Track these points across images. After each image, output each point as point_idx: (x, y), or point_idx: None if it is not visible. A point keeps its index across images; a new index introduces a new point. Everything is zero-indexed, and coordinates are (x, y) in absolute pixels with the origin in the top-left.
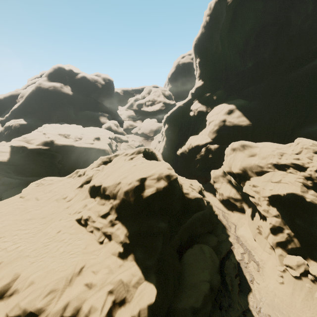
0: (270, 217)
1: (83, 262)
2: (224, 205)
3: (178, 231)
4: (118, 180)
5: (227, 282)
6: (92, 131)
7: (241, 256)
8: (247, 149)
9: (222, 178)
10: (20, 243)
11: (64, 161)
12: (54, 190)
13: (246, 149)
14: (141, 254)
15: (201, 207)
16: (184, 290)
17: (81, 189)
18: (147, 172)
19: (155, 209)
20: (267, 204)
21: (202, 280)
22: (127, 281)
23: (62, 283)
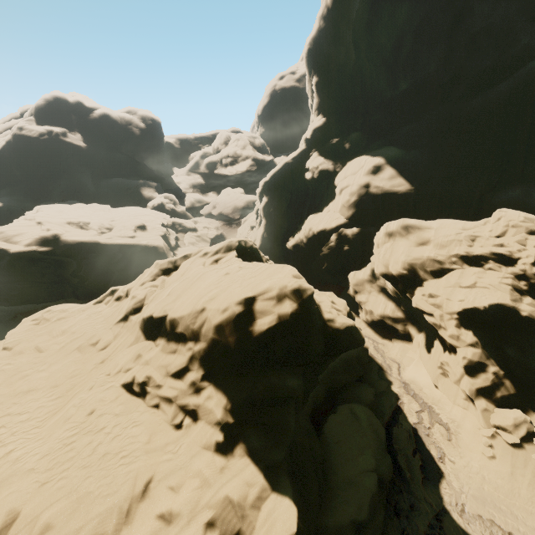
0: (462, 347)
1: (150, 471)
2: (374, 331)
3: (314, 387)
4: (200, 303)
5: (401, 465)
6: (130, 213)
7: (418, 417)
8: (413, 232)
9: (370, 285)
10: (13, 443)
11: (83, 271)
12: (72, 330)
13: (411, 233)
14: (258, 441)
15: (355, 343)
16: (334, 492)
17: (126, 324)
18: (256, 285)
19: (278, 355)
20: (456, 326)
21: (364, 469)
22: (239, 497)
23: (111, 521)
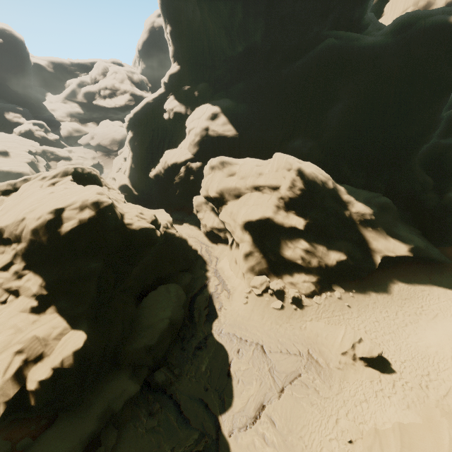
0: (242, 243)
1: None
2: (209, 239)
3: (128, 271)
4: (21, 215)
5: (195, 316)
6: None
7: (215, 288)
8: (227, 167)
9: (205, 206)
10: None
11: None
12: None
13: (225, 167)
14: (66, 303)
15: (152, 239)
16: (137, 333)
17: None
18: (66, 200)
19: (82, 247)
20: (241, 229)
21: (162, 318)
22: (45, 335)
23: None
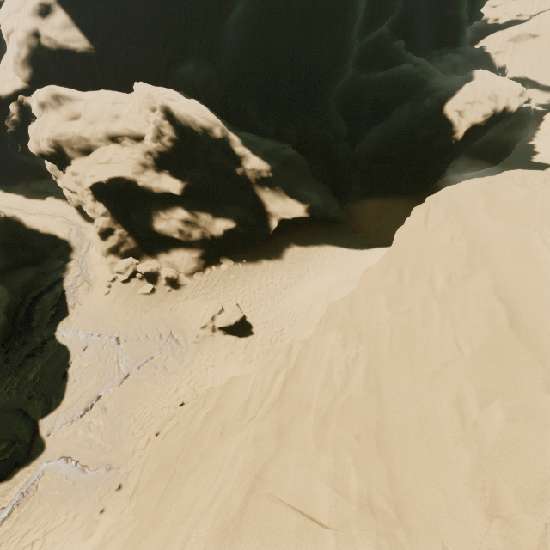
0: (97, 218)
1: None
2: (83, 217)
3: None
4: None
5: (35, 319)
6: None
7: (74, 281)
8: (65, 104)
9: None
10: None
11: None
12: None
13: (63, 105)
14: None
15: None
16: None
17: None
18: None
19: None
20: (93, 200)
21: None
22: None
23: None
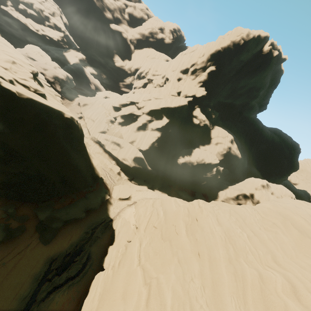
0: None
1: None
2: None
3: None
4: None
5: None
6: None
7: None
8: (269, 188)
9: (233, 201)
10: None
11: None
12: None
13: (269, 188)
14: None
15: None
16: None
17: None
18: None
19: None
20: None
21: None
22: None
23: None
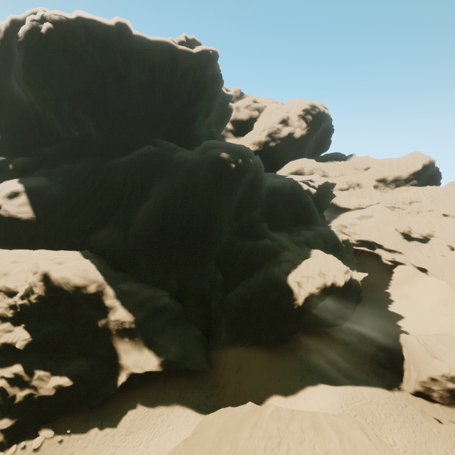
0: None
1: None
2: None
3: None
4: None
5: None
6: None
7: None
8: None
9: None
10: None
11: None
12: None
13: None
14: None
15: None
16: None
17: None
18: None
19: None
20: None
21: None
22: None
23: None
